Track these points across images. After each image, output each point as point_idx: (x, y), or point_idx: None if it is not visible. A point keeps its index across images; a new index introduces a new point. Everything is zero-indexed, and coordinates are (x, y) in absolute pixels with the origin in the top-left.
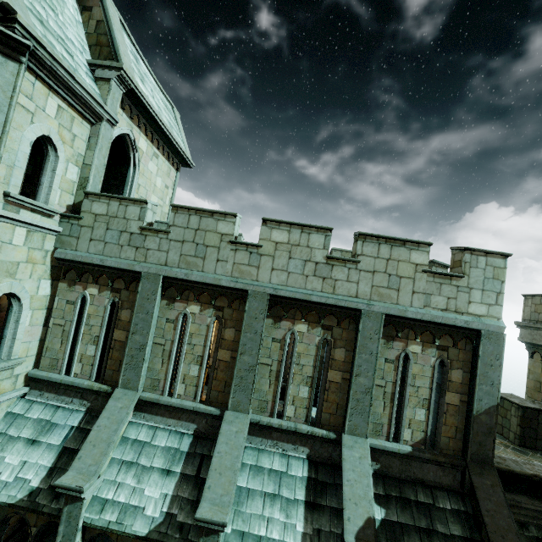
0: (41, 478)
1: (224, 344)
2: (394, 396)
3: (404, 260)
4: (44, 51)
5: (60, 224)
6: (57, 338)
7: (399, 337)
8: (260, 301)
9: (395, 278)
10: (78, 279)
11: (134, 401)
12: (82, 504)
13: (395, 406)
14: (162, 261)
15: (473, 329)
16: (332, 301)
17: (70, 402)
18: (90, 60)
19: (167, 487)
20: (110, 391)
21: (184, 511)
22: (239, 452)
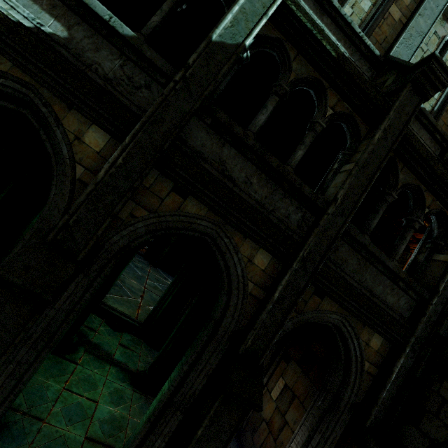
0: None
1: None
2: None
3: None
4: None
5: None
6: None
7: None
8: None
9: None
10: None
11: None
12: None
13: None
14: None
15: None
16: None
17: None
18: None
19: None
20: None
21: None
22: None
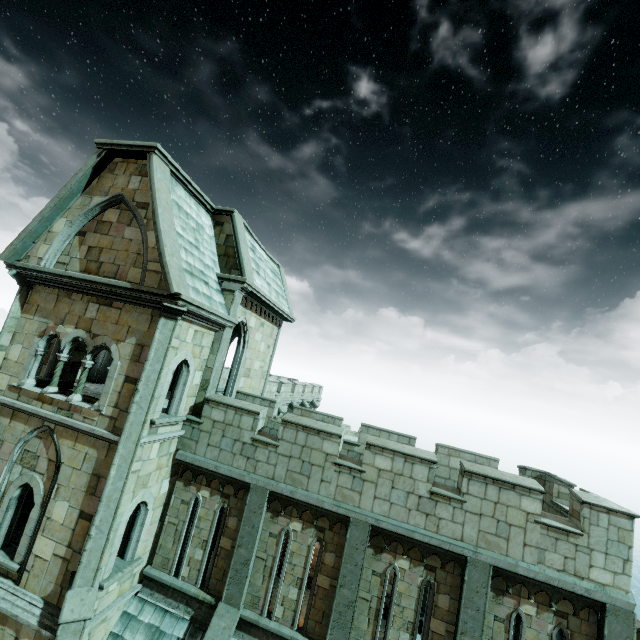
0: None
1: (324, 569)
2: None
3: (514, 505)
4: (194, 306)
5: (183, 427)
6: (170, 536)
7: (509, 593)
8: (361, 531)
9: (503, 525)
10: (193, 480)
11: (235, 621)
12: None
13: None
14: (269, 474)
15: (597, 600)
16: (435, 541)
17: (176, 607)
18: (219, 274)
19: None
20: (214, 603)
21: None
22: None
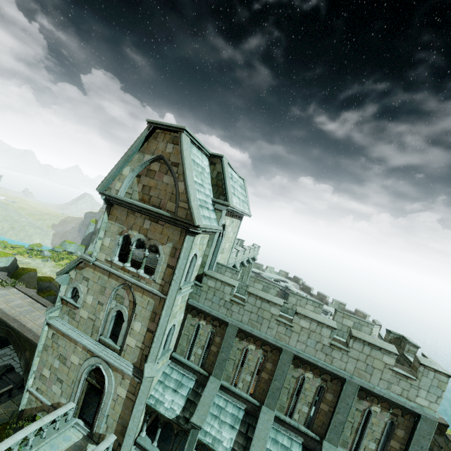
0: (180, 410)
1: (266, 370)
2: (358, 430)
3: (378, 358)
4: (204, 228)
5: (192, 287)
6: (184, 340)
7: (367, 400)
8: (288, 356)
9: (370, 367)
10: (197, 315)
11: (219, 386)
12: (198, 431)
13: (357, 435)
14: (239, 319)
15: (416, 412)
16: (329, 368)
17: (188, 373)
18: (213, 199)
19: (232, 434)
20: (207, 375)
21: (240, 449)
22: (268, 431)
